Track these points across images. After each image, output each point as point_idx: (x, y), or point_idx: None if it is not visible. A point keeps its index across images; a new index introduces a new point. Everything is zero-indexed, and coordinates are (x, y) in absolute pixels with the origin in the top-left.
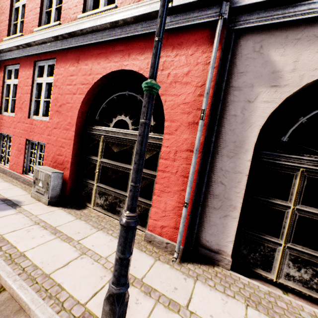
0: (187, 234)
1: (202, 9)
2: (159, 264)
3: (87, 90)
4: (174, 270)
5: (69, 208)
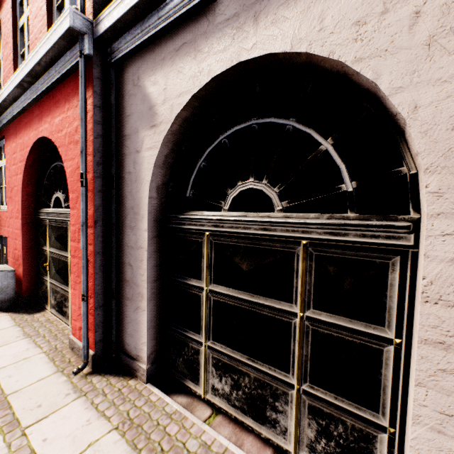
0: (100, 336)
1: (71, 49)
2: (55, 376)
3: (23, 168)
4: (66, 383)
5: (21, 313)
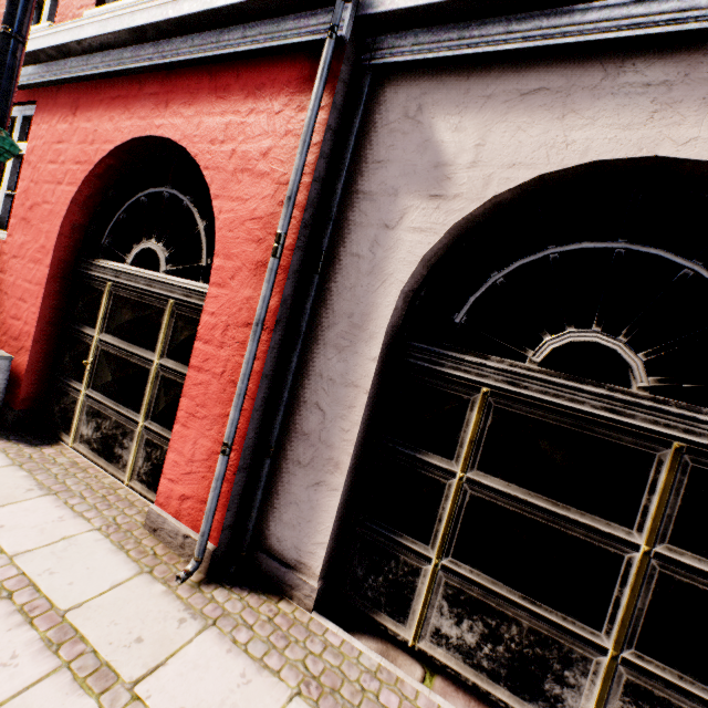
0: (230, 519)
1: (303, 14)
2: (142, 581)
3: (83, 177)
4: (170, 598)
5: (13, 440)
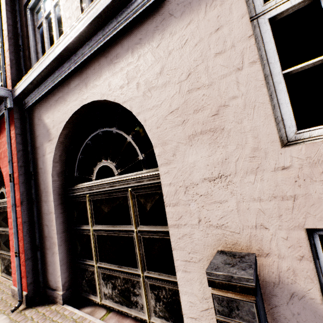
0: (30, 280)
1: (1, 105)
2: None
3: None
4: (6, 319)
5: None
